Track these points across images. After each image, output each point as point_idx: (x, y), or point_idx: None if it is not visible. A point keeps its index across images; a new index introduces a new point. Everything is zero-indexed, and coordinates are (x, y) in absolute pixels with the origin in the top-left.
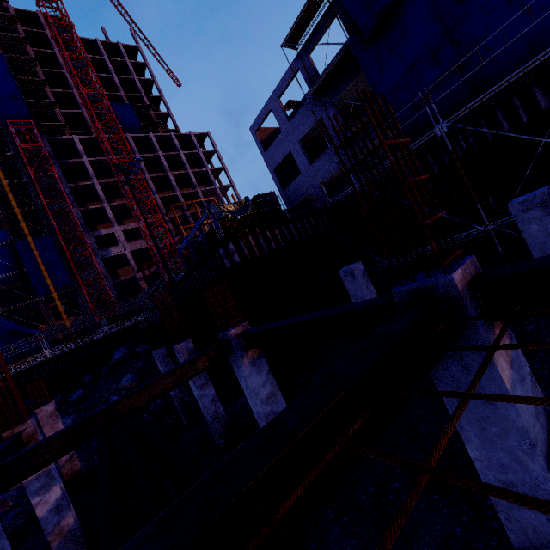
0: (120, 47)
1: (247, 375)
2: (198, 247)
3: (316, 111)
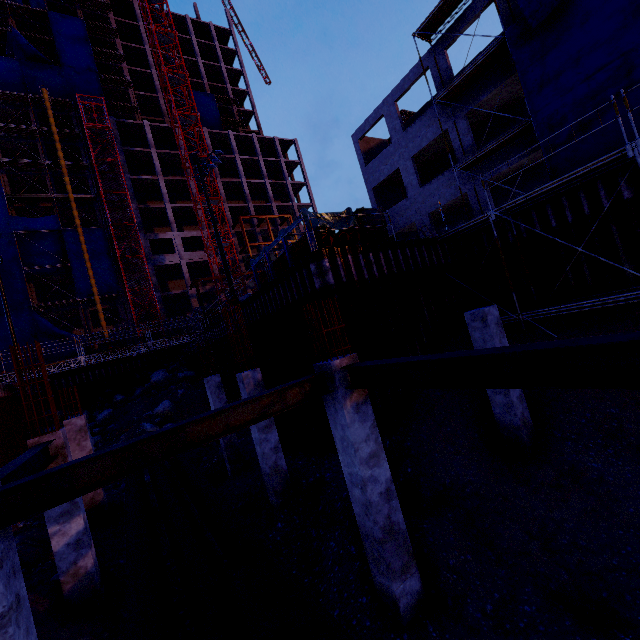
0: (211, 29)
1: (348, 423)
2: (277, 262)
3: (442, 121)
